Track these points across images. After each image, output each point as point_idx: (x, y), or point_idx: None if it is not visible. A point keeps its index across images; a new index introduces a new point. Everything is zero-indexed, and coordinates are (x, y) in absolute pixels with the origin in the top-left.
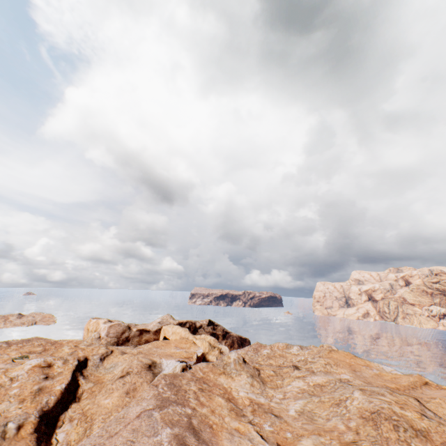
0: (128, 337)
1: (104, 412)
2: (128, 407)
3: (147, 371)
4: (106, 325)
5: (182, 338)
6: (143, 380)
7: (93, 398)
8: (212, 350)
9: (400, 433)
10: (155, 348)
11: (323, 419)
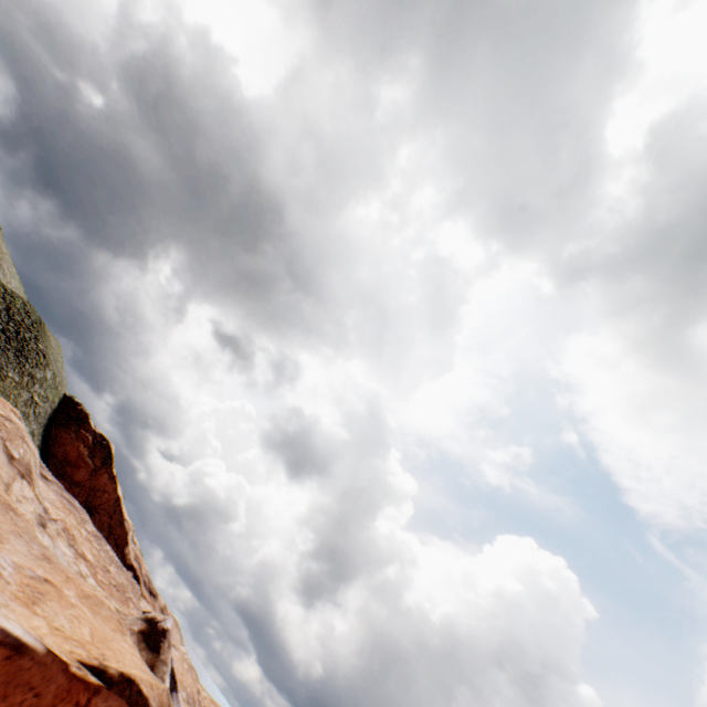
0: None
1: None
2: None
3: None
4: None
5: None
6: None
7: None
8: None
9: None
10: None
11: None
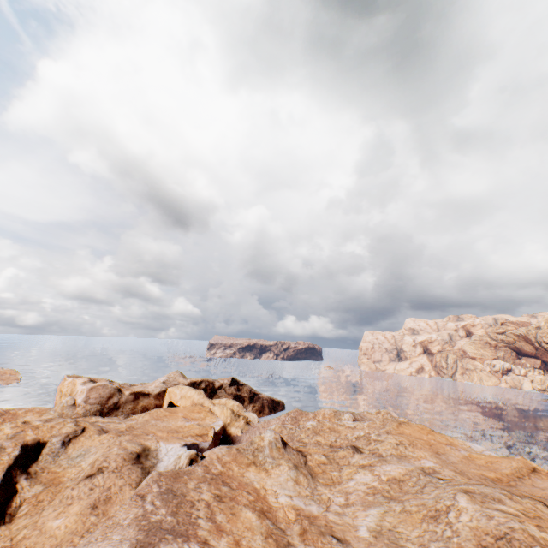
0: (117, 403)
1: (47, 546)
2: (87, 542)
3: (132, 466)
4: (85, 387)
5: (194, 404)
6: (125, 483)
7: (36, 514)
8: (235, 421)
9: None
10: (154, 420)
11: (414, 544)
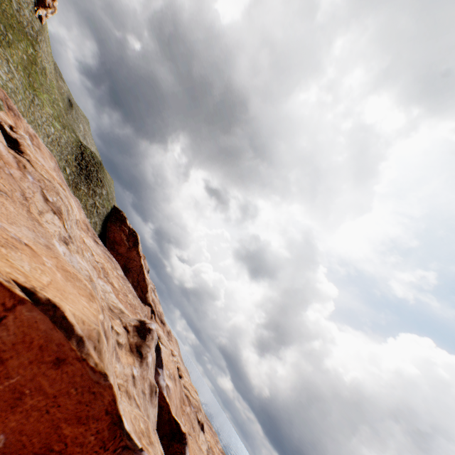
0: None
1: None
2: None
3: None
4: None
5: None
6: None
7: None
8: None
9: None
10: None
11: None
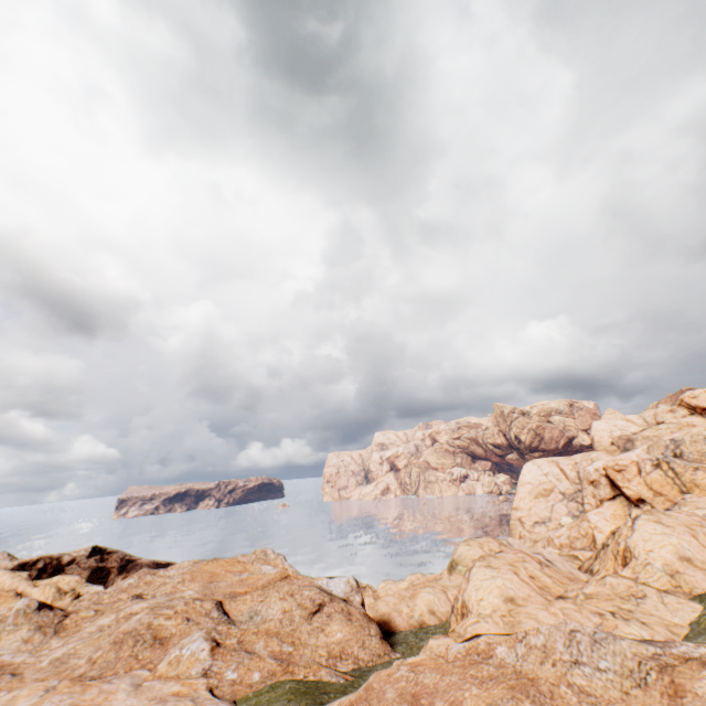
0: None
1: None
2: None
3: None
4: None
5: None
6: None
7: None
8: (59, 600)
9: (137, 647)
10: None
11: (81, 658)
